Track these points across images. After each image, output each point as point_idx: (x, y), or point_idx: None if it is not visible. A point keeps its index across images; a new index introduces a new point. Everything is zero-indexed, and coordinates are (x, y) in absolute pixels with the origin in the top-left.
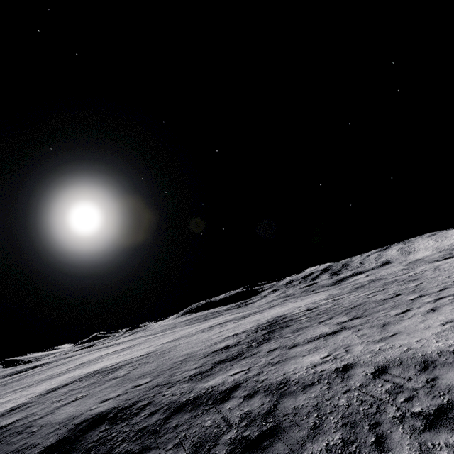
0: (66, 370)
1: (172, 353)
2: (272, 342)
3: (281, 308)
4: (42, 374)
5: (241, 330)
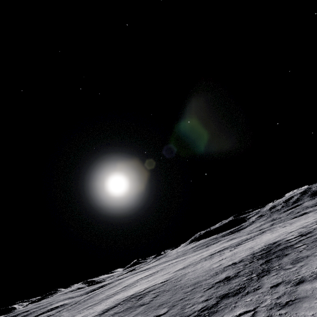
0: (116, 292)
1: (183, 282)
2: (273, 275)
3: (272, 234)
4: (103, 293)
5: (238, 259)
